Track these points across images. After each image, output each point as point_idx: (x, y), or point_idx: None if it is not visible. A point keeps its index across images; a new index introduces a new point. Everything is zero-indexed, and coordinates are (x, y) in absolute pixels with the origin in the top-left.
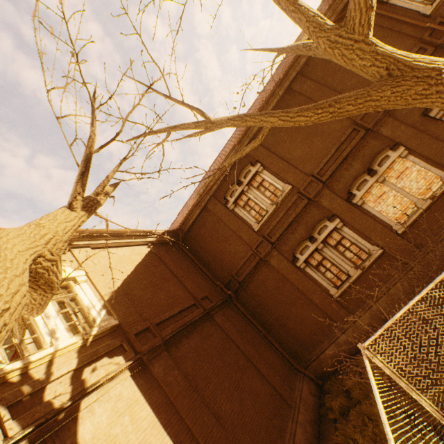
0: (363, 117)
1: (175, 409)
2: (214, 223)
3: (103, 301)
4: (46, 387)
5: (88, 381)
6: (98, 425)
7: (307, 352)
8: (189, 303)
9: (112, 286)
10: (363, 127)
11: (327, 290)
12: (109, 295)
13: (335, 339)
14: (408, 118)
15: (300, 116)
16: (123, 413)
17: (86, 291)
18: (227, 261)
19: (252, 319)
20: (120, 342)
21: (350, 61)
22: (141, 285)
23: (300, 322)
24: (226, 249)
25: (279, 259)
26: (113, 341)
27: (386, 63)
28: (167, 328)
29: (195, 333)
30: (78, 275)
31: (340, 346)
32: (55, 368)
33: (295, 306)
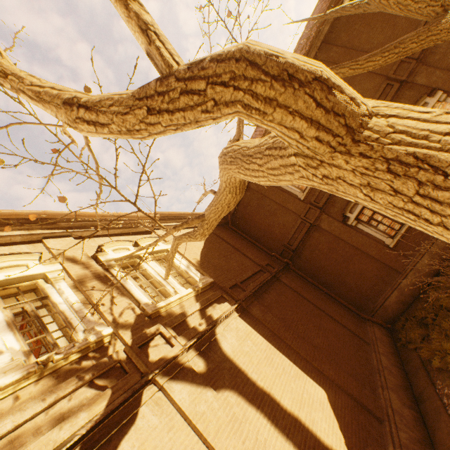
0: (395, 71)
1: (280, 339)
2: (259, 201)
3: (194, 267)
4: (187, 320)
5: (213, 316)
6: (232, 345)
7: (370, 303)
8: (257, 269)
9: (195, 256)
10: (396, 80)
11: (382, 241)
12: (197, 262)
13: (397, 285)
14: (442, 62)
15: (369, 62)
16: (245, 339)
17: (179, 259)
18: (277, 233)
19: (312, 280)
20: (221, 293)
21: (405, 7)
22: (215, 256)
23: (358, 277)
24: (274, 222)
25: (329, 221)
26: (216, 292)
27: (441, 1)
28: (249, 285)
29: (270, 290)
30: (169, 247)
31: (403, 290)
32: (185, 308)
33: (351, 263)
